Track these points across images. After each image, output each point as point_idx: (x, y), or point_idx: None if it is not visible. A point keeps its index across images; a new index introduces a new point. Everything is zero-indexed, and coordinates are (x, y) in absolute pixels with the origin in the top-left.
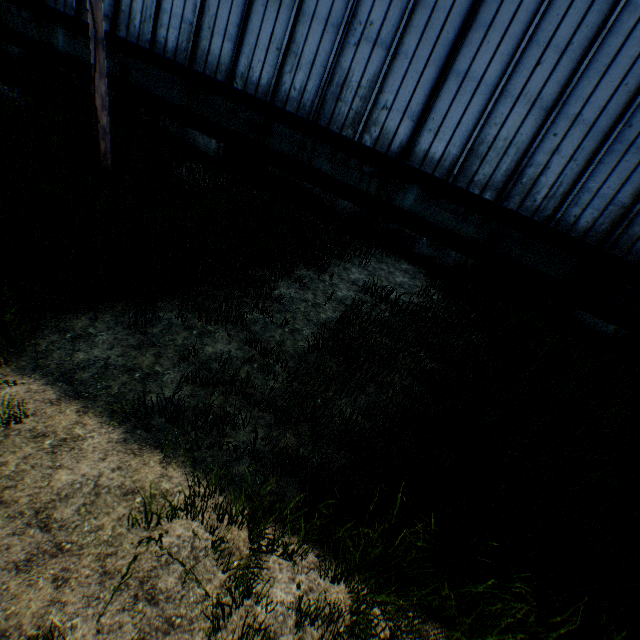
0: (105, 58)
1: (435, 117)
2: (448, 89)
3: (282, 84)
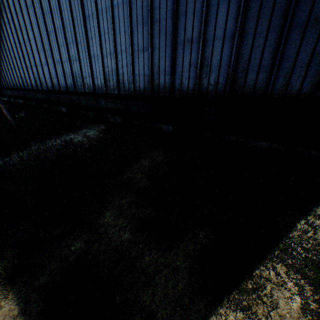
0: (2, 105)
1: (94, 74)
2: (93, 63)
3: (68, 84)
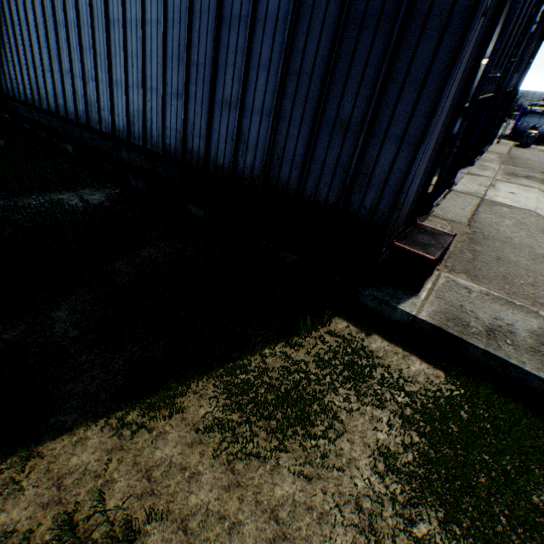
0: None
1: (116, 108)
2: (115, 92)
3: (79, 111)
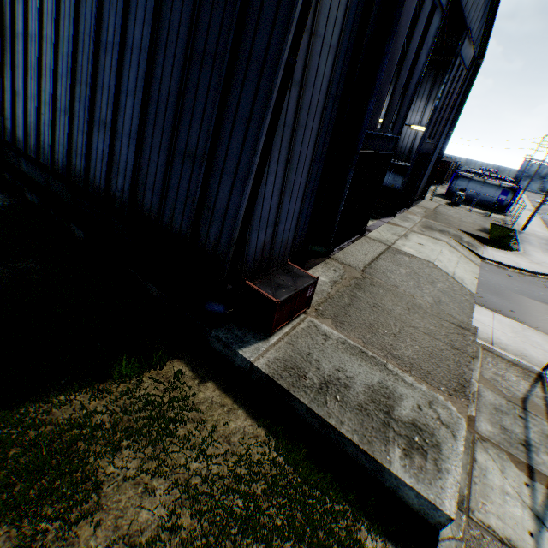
0: None
1: (18, 118)
2: (18, 102)
3: None
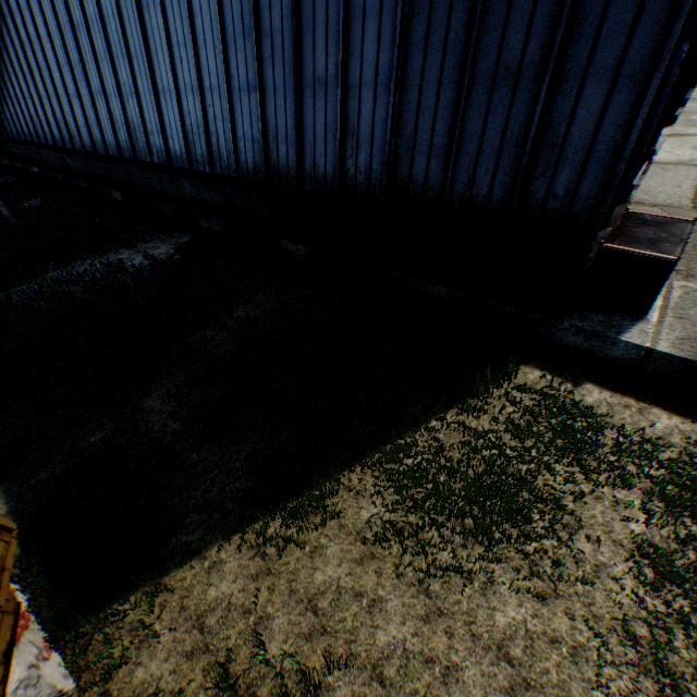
0: None
1: (168, 127)
2: (163, 105)
3: (121, 143)
